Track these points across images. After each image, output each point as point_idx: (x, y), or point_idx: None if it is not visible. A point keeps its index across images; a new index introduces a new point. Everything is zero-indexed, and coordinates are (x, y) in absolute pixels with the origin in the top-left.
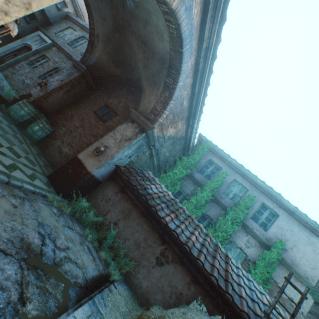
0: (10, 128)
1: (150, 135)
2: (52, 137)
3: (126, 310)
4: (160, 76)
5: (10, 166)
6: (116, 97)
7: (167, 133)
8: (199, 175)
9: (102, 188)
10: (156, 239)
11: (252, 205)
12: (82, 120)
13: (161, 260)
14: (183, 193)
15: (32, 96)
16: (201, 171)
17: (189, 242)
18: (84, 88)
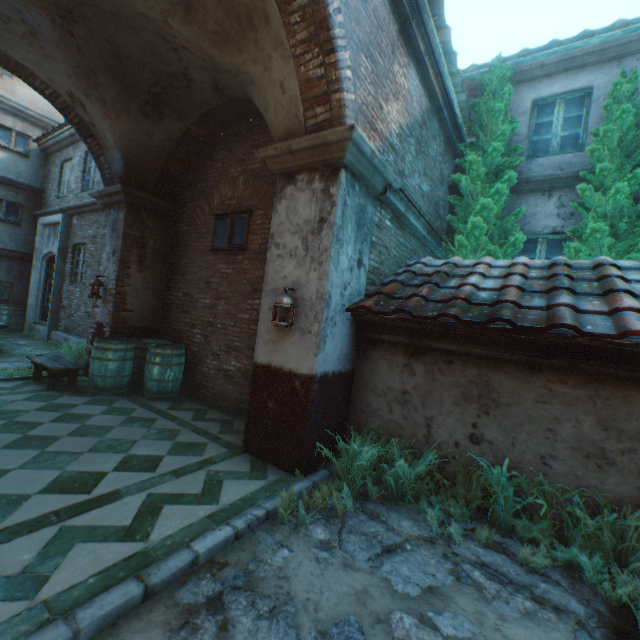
0: (113, 412)
1: (357, 164)
2: (194, 362)
3: None
4: None
5: (138, 518)
6: (220, 182)
7: (388, 128)
8: (541, 162)
9: (364, 382)
10: None
11: None
12: (208, 285)
13: None
14: (538, 237)
15: (103, 325)
16: (536, 151)
17: None
18: (159, 229)
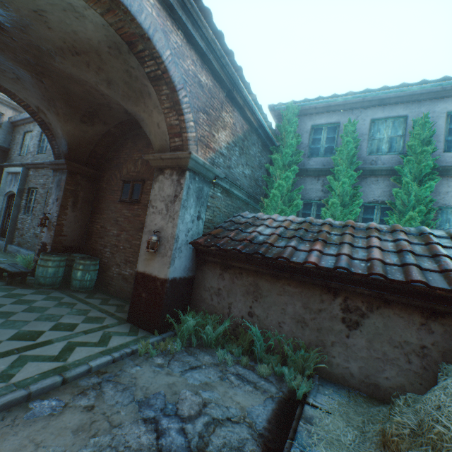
0: (50, 299)
1: (196, 168)
2: (104, 269)
3: (355, 435)
4: (134, 74)
5: (62, 352)
6: (128, 161)
7: (219, 145)
8: (314, 160)
9: (199, 283)
10: (320, 296)
11: (433, 131)
12: (116, 222)
13: (351, 320)
14: (313, 202)
15: (47, 244)
16: (313, 153)
17: (374, 266)
18: (88, 185)
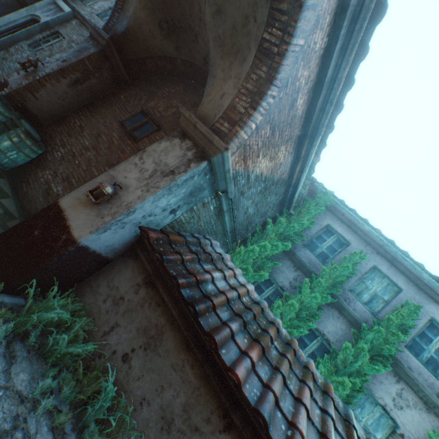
0: None
1: (218, 167)
2: (40, 164)
3: None
4: (251, 27)
5: None
6: (164, 99)
7: (254, 168)
8: (307, 252)
9: (111, 272)
10: (211, 413)
11: (414, 324)
12: (98, 136)
13: None
14: (275, 283)
15: (8, 86)
16: (309, 246)
17: None
18: (108, 81)
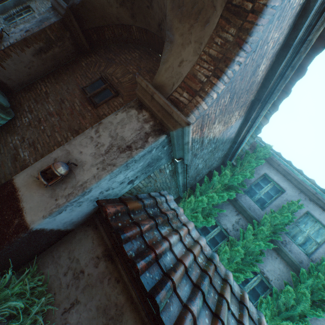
0: None
1: (176, 139)
2: (9, 129)
3: None
4: None
5: None
6: (121, 65)
7: (209, 133)
8: (247, 198)
9: (71, 242)
10: None
11: None
12: (61, 102)
13: None
14: (219, 225)
15: None
16: (249, 192)
17: None
18: (70, 49)
